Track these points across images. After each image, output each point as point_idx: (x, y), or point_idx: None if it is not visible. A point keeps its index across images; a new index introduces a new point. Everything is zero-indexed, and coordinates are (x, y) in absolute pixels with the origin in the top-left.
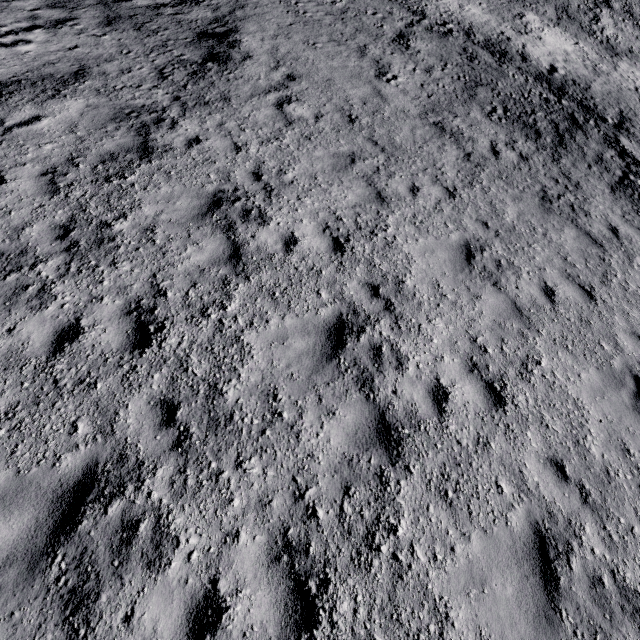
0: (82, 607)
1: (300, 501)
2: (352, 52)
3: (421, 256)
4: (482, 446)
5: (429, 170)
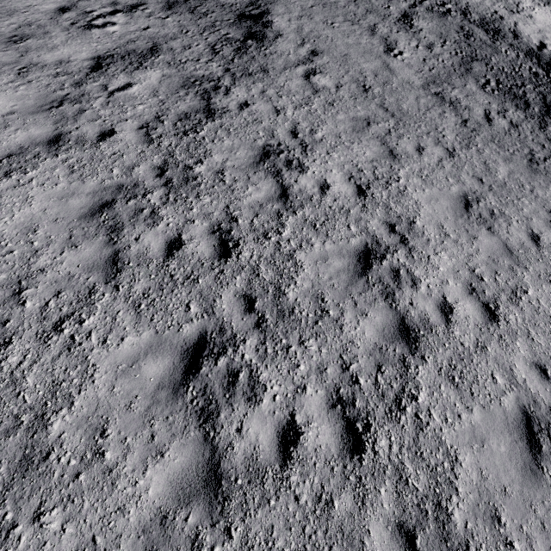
0: (209, 419)
1: (346, 371)
2: (364, 31)
3: (427, 203)
4: (480, 348)
5: (432, 133)
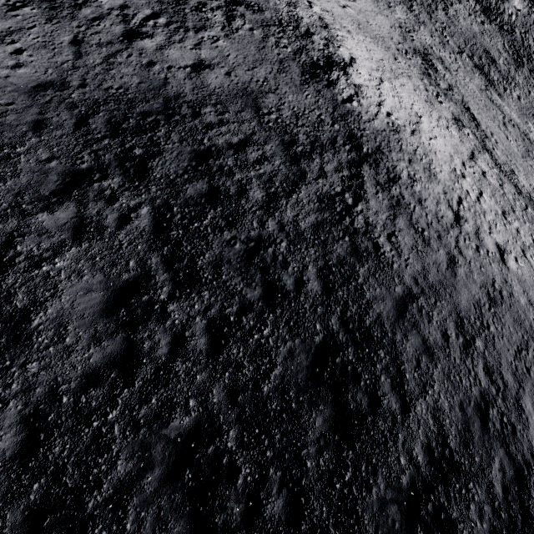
0: None
1: None
2: (497, 127)
3: None
4: None
5: (532, 175)
